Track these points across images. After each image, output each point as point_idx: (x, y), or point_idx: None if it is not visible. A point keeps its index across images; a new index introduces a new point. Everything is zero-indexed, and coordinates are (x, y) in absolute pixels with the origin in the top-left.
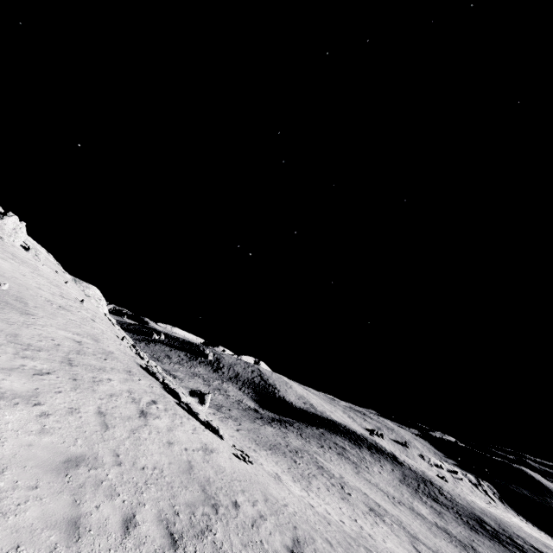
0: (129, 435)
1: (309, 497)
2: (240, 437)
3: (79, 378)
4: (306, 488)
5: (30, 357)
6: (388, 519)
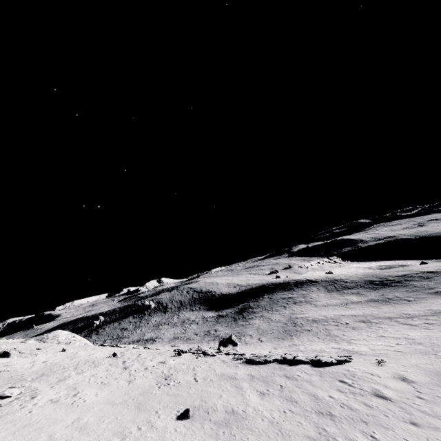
0: (436, 418)
1: (365, 345)
2: (273, 344)
3: (356, 418)
4: (345, 341)
5: (349, 440)
6: (372, 320)
